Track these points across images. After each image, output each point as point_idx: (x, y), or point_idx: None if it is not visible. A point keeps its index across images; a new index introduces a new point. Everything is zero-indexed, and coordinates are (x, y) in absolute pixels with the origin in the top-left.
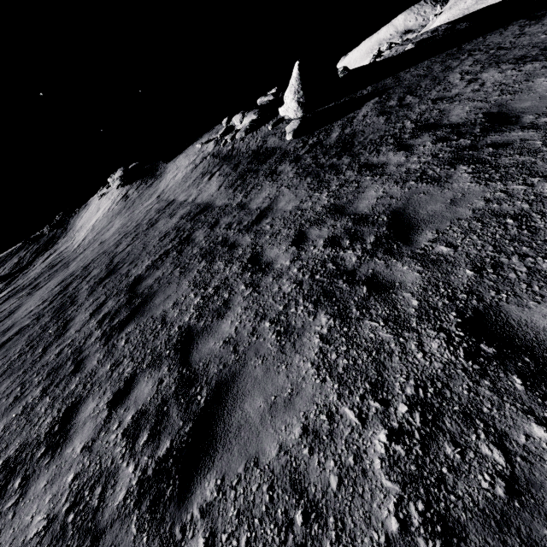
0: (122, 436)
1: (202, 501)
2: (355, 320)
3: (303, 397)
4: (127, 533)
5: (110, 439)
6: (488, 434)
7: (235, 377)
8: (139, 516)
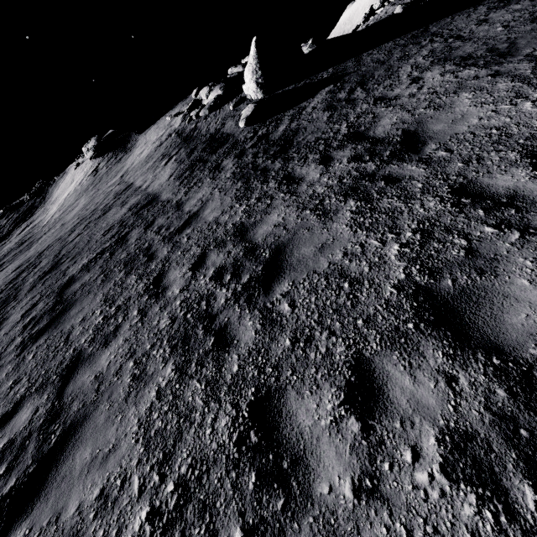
0: None
1: None
2: (189, 377)
3: (117, 456)
4: None
5: None
6: (207, 530)
7: (85, 420)
8: None
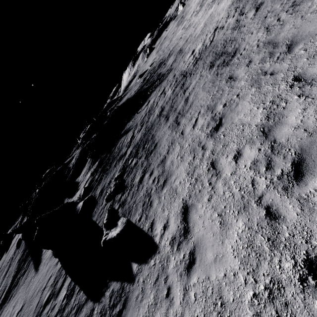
0: None
1: None
2: None
3: None
4: None
5: None
6: None
7: None
8: None
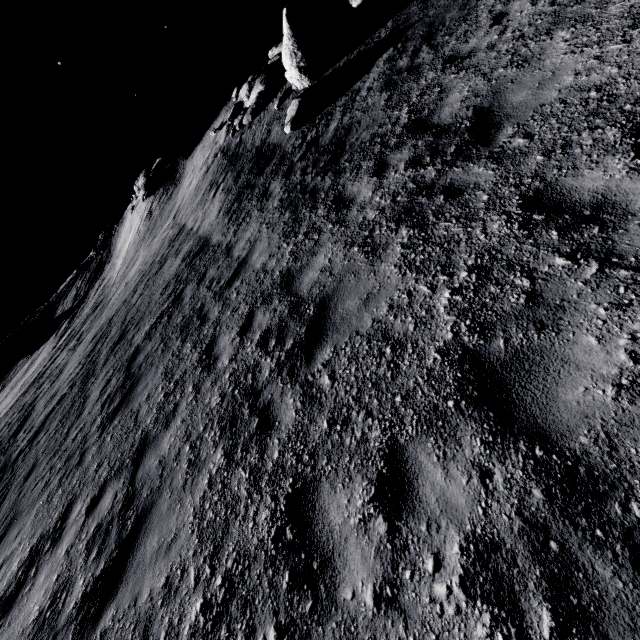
0: (85, 547)
1: (103, 626)
2: (235, 464)
3: (177, 545)
4: (67, 639)
5: (79, 548)
6: (247, 626)
7: (152, 507)
8: (75, 627)
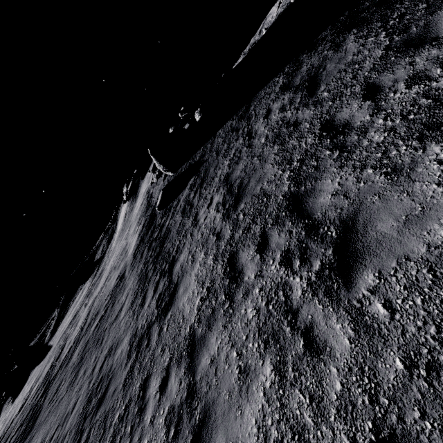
0: None
1: None
2: None
3: None
4: None
5: None
6: None
7: None
8: None
